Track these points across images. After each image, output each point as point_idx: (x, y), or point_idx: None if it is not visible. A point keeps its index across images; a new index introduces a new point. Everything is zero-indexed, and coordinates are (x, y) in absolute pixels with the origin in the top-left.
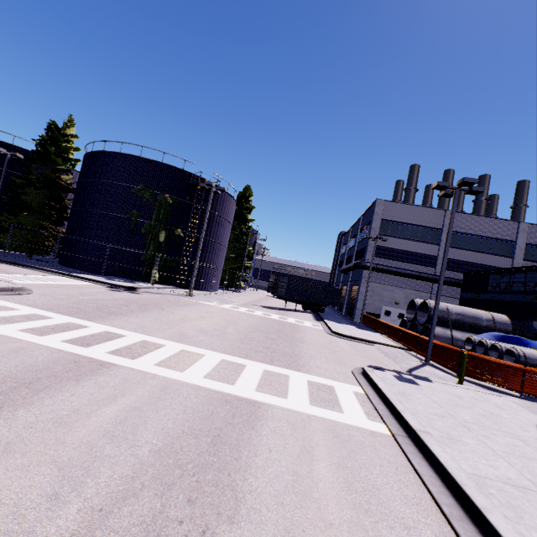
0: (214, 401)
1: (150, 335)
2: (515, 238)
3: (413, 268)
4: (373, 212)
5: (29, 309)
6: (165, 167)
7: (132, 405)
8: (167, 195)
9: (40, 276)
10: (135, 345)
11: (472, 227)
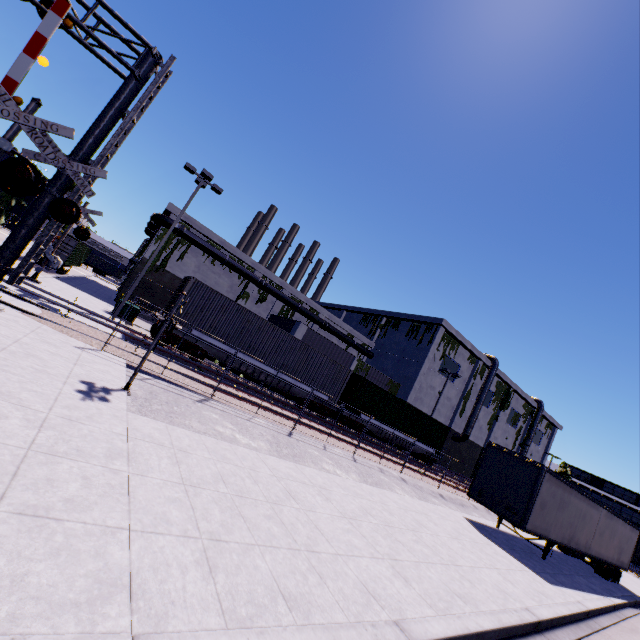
0: None
1: None
2: None
3: None
4: None
5: None
6: None
7: None
8: None
9: None
10: None
11: None
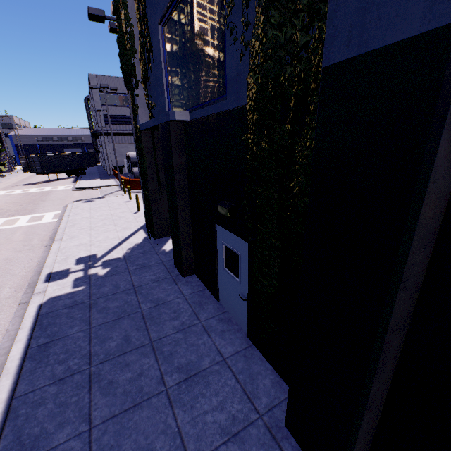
0: None
1: None
2: None
3: None
4: None
5: None
6: None
7: None
8: None
9: None
10: None
11: None
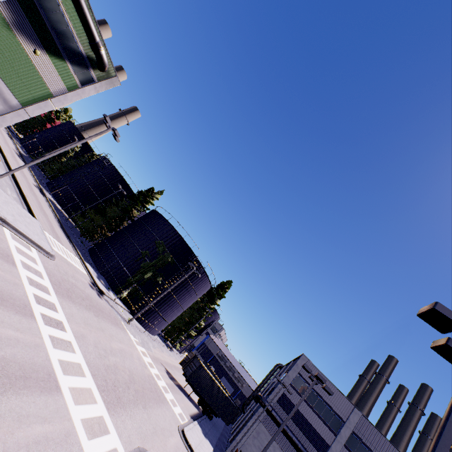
0: (46, 369)
1: (69, 322)
2: None
3: (303, 440)
4: (295, 362)
5: (42, 268)
6: (183, 241)
7: (19, 338)
8: (171, 255)
9: (70, 252)
10: (55, 320)
11: (374, 443)
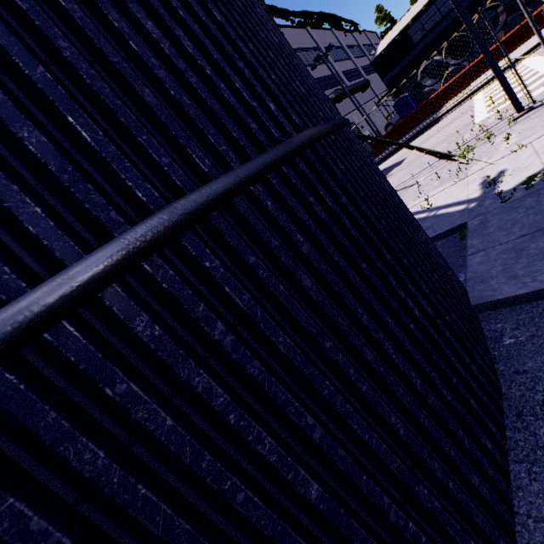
0: None
1: None
2: (339, 44)
3: None
4: None
5: None
6: None
7: None
8: None
9: None
10: None
11: (324, 41)
